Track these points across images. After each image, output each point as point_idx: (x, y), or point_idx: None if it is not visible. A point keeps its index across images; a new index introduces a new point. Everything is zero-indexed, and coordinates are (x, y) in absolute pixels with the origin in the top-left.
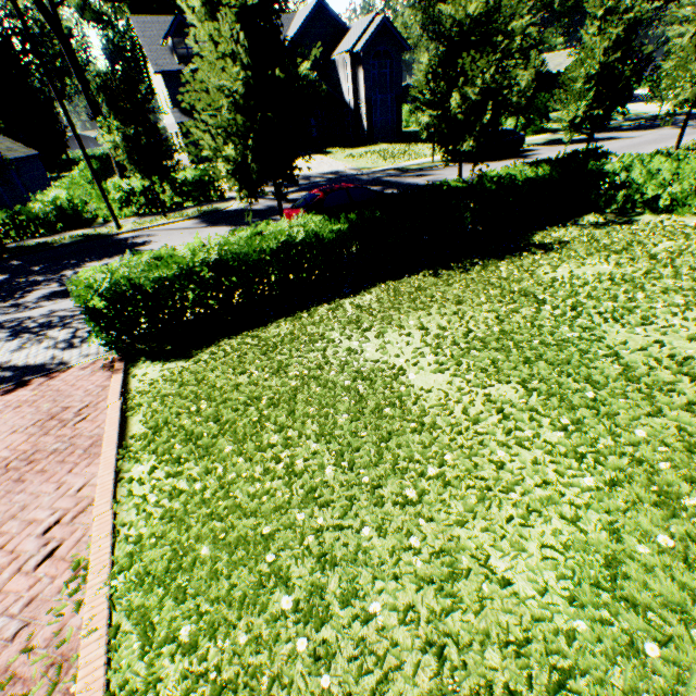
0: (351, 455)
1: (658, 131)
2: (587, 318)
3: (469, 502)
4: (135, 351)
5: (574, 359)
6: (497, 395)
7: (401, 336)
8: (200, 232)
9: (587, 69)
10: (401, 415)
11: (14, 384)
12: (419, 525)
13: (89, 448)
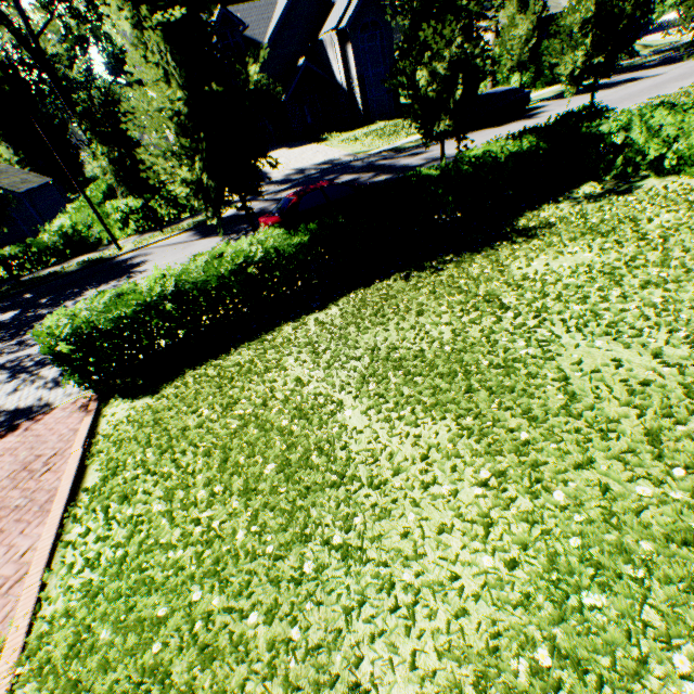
0: (266, 515)
1: (688, 62)
2: (548, 328)
3: (361, 583)
4: (112, 387)
5: (518, 386)
6: (429, 435)
7: (352, 360)
8: (192, 245)
9: (583, 12)
10: (325, 465)
11: (6, 428)
12: (308, 609)
13: (44, 504)
